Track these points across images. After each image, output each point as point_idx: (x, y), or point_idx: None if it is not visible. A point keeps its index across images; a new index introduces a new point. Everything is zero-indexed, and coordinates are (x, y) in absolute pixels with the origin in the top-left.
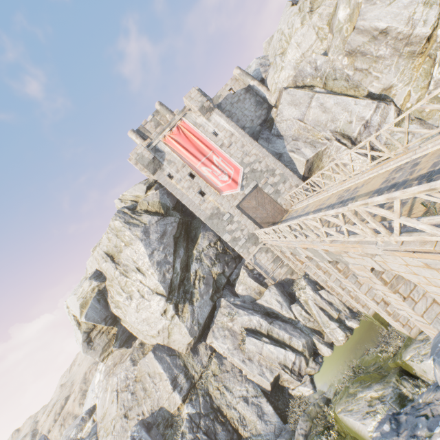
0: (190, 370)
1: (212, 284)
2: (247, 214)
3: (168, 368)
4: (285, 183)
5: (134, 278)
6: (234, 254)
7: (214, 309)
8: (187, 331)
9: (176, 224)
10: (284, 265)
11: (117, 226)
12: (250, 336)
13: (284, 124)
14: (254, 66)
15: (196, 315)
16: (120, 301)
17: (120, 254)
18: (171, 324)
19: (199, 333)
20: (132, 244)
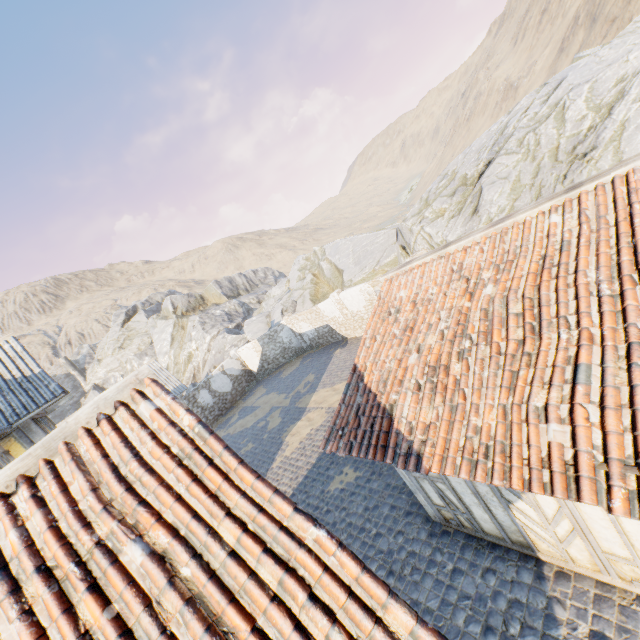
0: None
1: None
2: None
3: None
4: None
5: None
6: None
7: None
8: None
9: None
10: None
11: None
12: None
13: None
14: (86, 349)
15: None
16: None
17: None
18: None
19: None
20: None
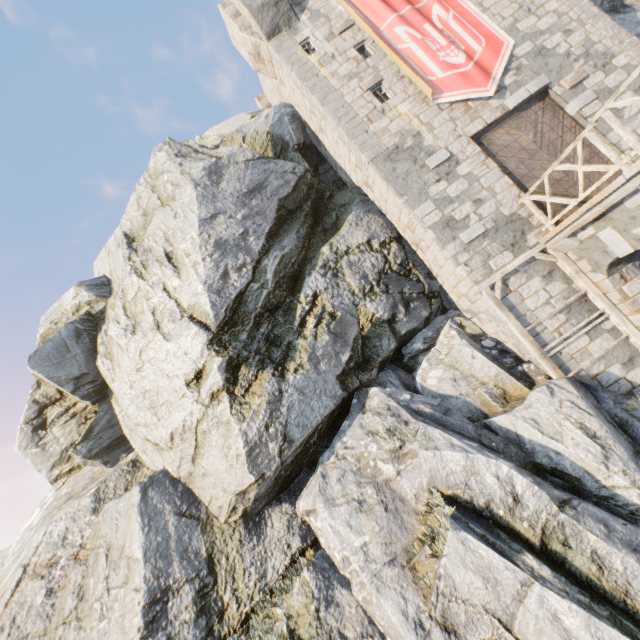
0: (221, 582)
1: (351, 341)
2: (501, 166)
3: (159, 553)
4: None
5: (154, 279)
6: (431, 284)
7: (342, 417)
8: (242, 450)
9: (294, 177)
10: (606, 328)
11: (158, 165)
12: (468, 531)
13: None
14: None
15: (286, 410)
16: (113, 337)
17: (147, 229)
18: (206, 417)
19: (278, 467)
20: (174, 198)
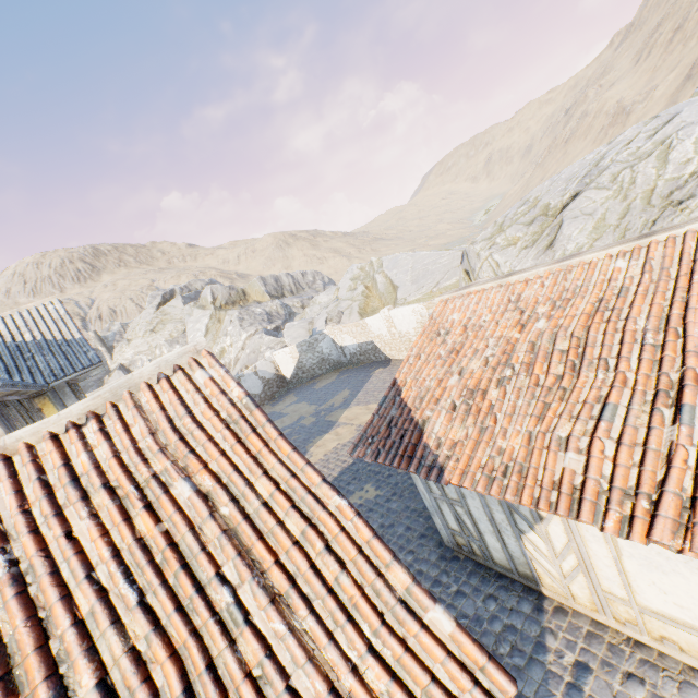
0: None
1: None
2: None
3: None
4: None
5: None
6: None
7: None
8: None
9: None
10: None
11: None
12: None
13: None
14: (117, 327)
15: None
16: None
17: None
18: None
19: None
20: None
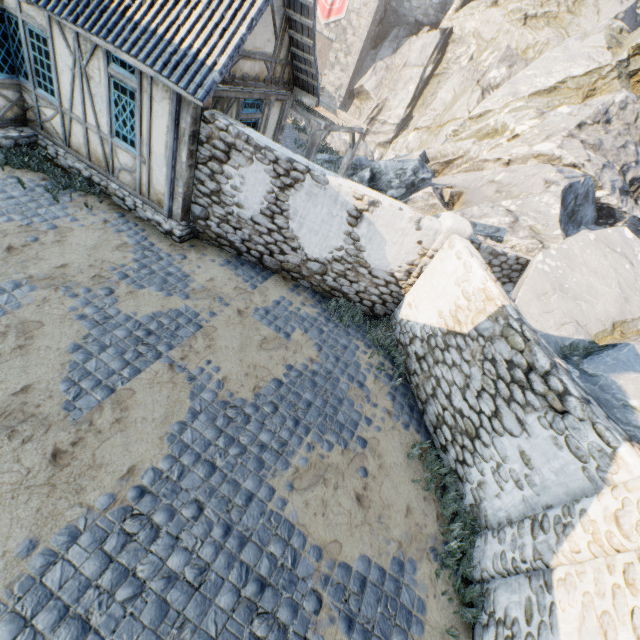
0: None
1: None
2: None
3: None
4: (341, 73)
5: None
6: None
7: None
8: None
9: None
10: None
11: None
12: None
13: (406, 49)
14: None
15: None
16: None
17: None
18: None
19: None
20: None
